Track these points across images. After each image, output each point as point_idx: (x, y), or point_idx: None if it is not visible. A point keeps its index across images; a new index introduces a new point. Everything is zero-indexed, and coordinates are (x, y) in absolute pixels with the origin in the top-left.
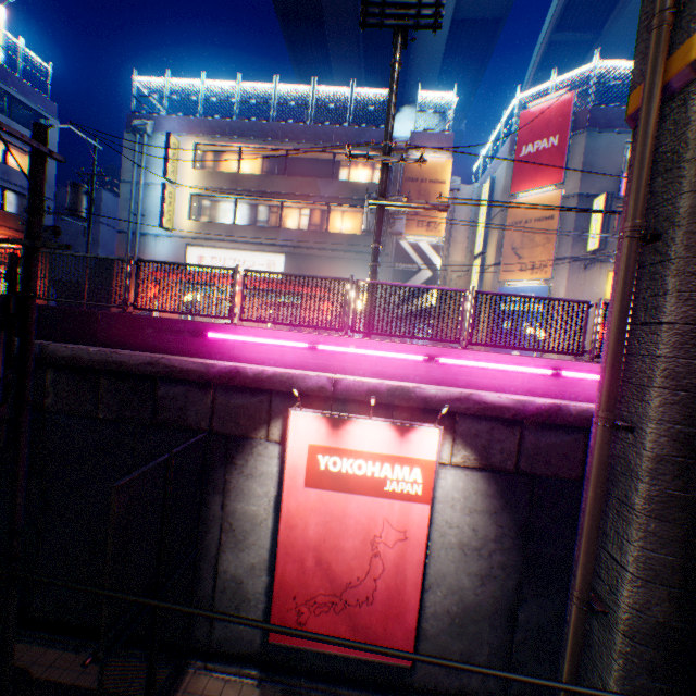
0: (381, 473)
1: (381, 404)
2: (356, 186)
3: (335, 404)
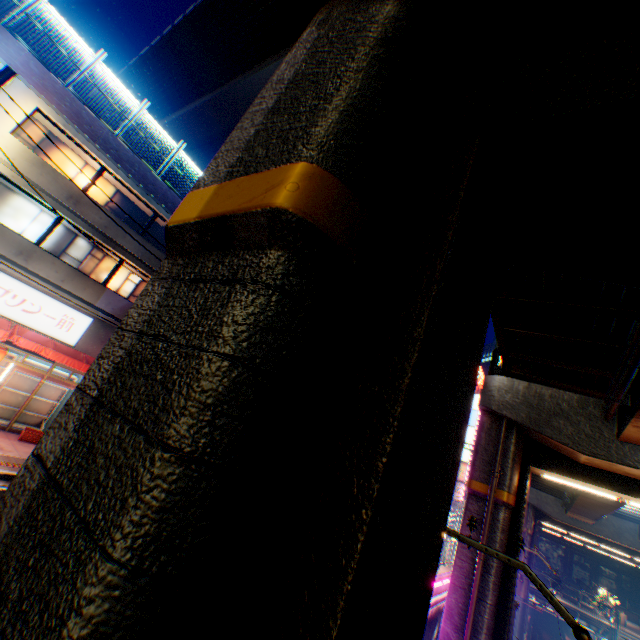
0: None
1: None
2: None
3: None
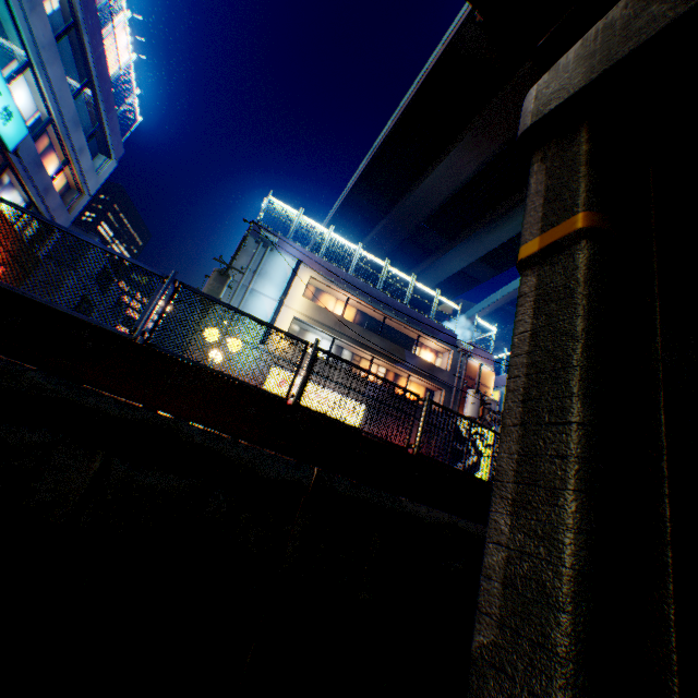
0: None
1: None
2: (432, 366)
3: None
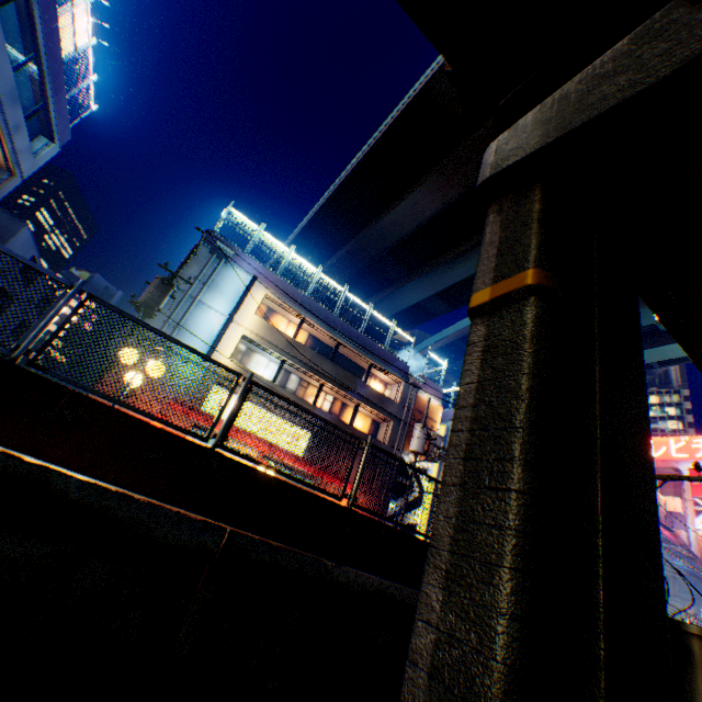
0: None
1: None
2: (382, 396)
3: None
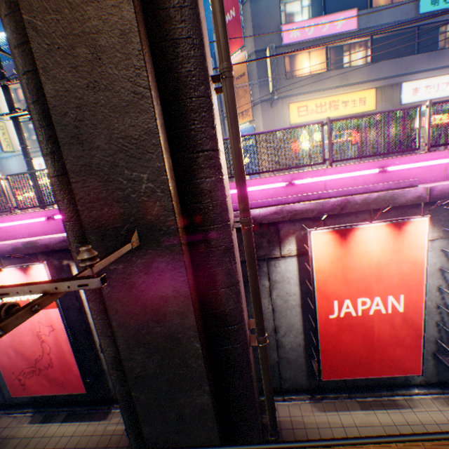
0: (26, 297)
1: (30, 253)
2: None
3: (5, 260)
